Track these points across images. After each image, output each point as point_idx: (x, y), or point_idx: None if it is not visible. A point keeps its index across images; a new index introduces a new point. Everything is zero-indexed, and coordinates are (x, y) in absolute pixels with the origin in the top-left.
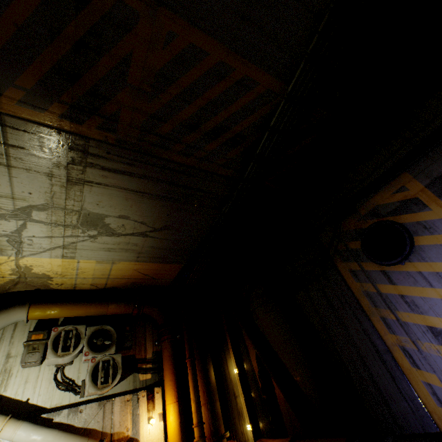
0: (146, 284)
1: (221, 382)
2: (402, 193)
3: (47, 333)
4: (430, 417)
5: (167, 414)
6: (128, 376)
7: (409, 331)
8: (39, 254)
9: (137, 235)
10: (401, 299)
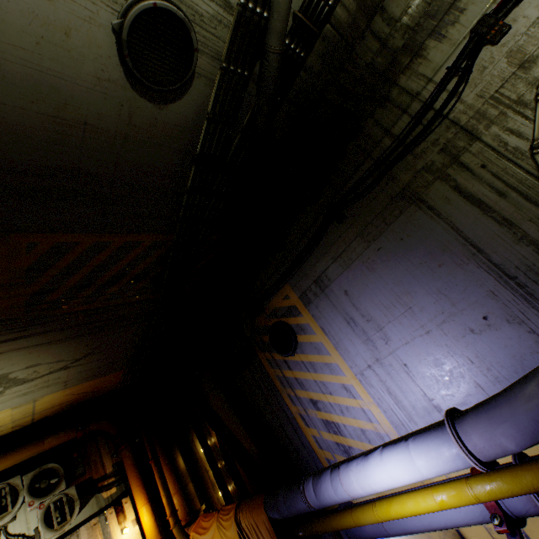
0: (86, 399)
1: (193, 461)
2: (288, 300)
3: None
4: (317, 456)
5: (141, 517)
6: (90, 500)
7: (302, 403)
8: None
9: (56, 371)
10: (296, 381)
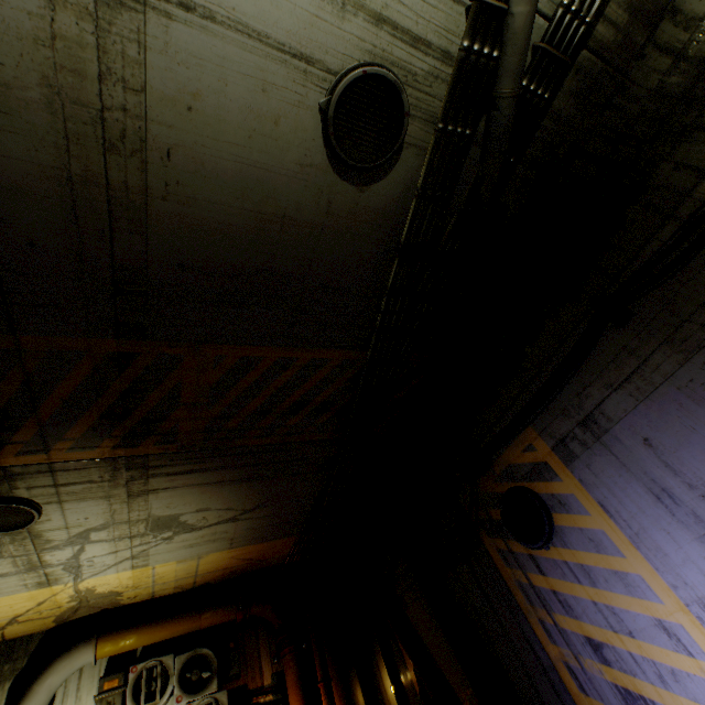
0: (250, 569)
1: (378, 704)
2: (532, 452)
3: (124, 675)
4: None
5: None
6: None
7: (569, 642)
8: (103, 572)
9: (224, 522)
10: (554, 596)
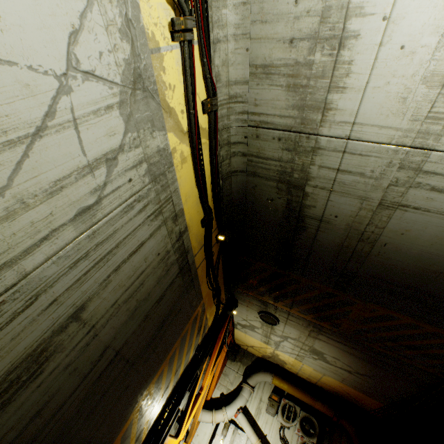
0: (346, 398)
1: None
2: None
3: (279, 398)
4: None
5: None
6: None
7: None
8: (284, 352)
9: (343, 369)
10: None
